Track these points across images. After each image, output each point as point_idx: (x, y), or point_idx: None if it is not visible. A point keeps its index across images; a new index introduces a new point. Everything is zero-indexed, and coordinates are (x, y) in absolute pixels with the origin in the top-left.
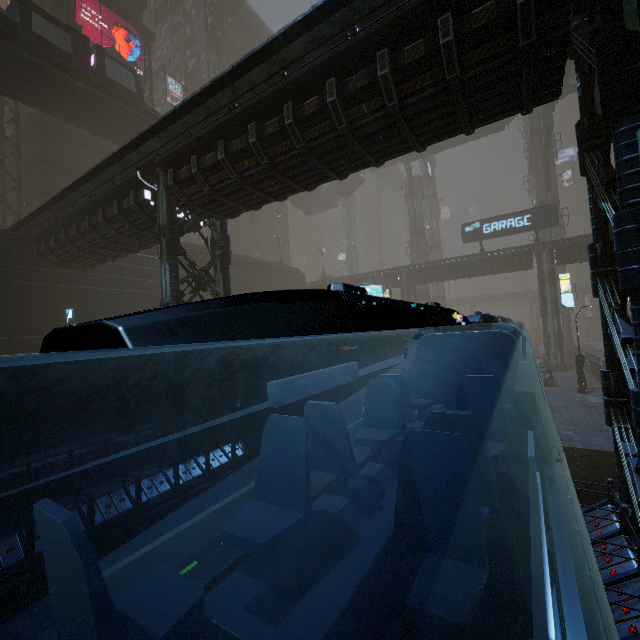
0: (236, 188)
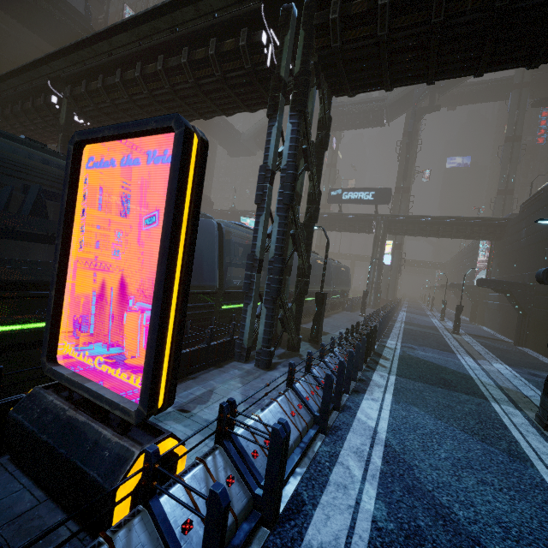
0: (114, 110)
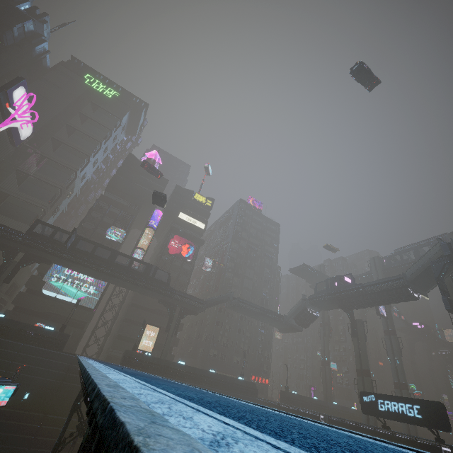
0: None
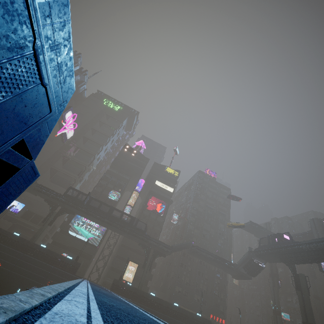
0: None
